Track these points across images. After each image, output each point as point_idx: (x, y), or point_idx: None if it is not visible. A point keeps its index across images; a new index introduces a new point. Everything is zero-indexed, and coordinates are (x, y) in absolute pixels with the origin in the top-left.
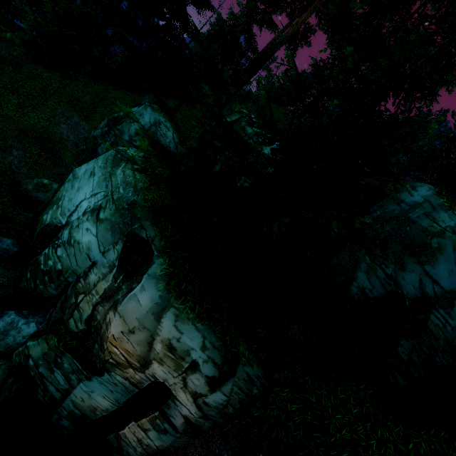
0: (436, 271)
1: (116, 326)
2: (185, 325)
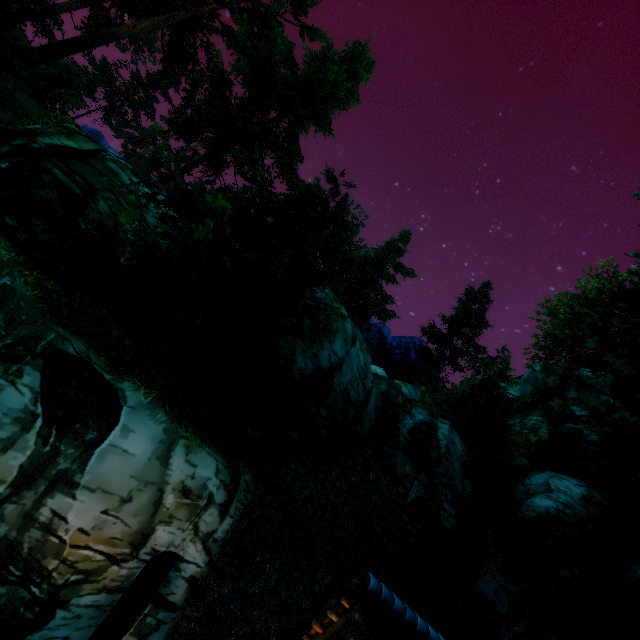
0: (336, 346)
1: (85, 511)
2: (198, 454)
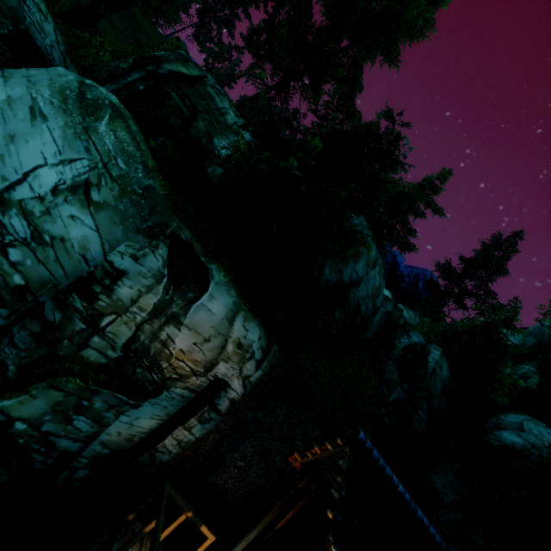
0: (359, 266)
1: (185, 340)
2: (250, 323)
